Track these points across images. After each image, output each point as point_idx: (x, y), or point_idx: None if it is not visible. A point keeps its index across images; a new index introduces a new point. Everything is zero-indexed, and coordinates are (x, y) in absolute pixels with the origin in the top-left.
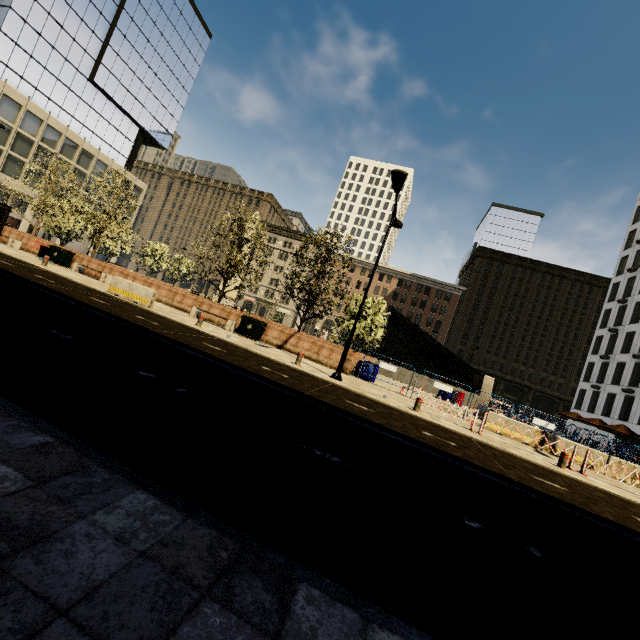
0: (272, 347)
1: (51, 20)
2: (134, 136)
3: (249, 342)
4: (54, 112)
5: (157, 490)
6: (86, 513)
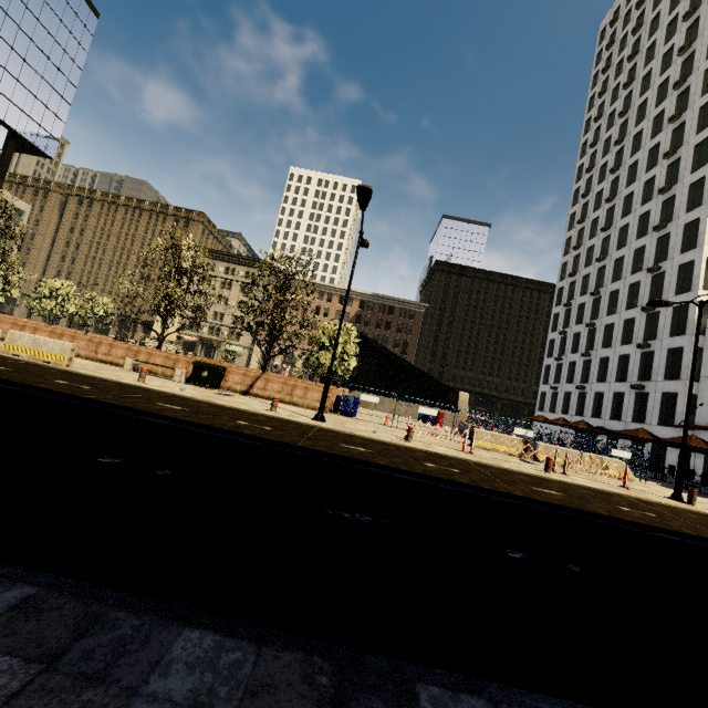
0: (236, 394)
1: None
2: (1, 140)
3: (209, 393)
4: None
5: (207, 620)
6: (136, 686)
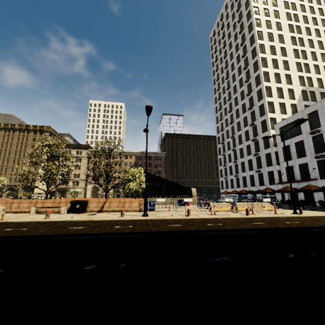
0: (96, 213)
1: None
2: None
3: (84, 215)
4: None
5: None
6: None
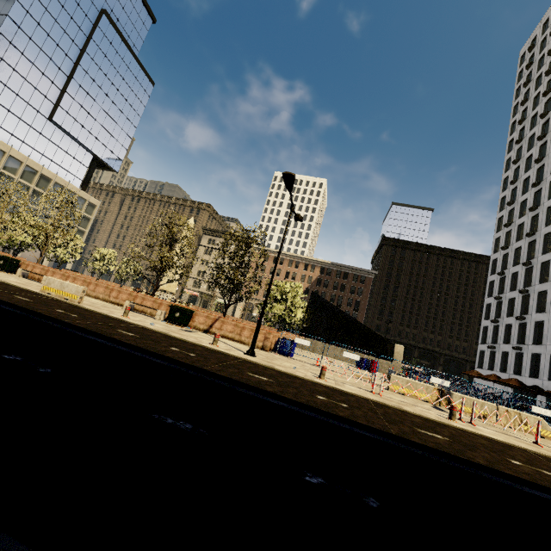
0: (198, 332)
1: (16, 74)
2: (88, 162)
3: (174, 328)
4: (16, 145)
5: None
6: None
